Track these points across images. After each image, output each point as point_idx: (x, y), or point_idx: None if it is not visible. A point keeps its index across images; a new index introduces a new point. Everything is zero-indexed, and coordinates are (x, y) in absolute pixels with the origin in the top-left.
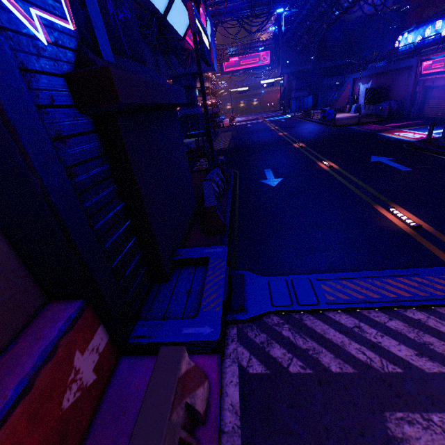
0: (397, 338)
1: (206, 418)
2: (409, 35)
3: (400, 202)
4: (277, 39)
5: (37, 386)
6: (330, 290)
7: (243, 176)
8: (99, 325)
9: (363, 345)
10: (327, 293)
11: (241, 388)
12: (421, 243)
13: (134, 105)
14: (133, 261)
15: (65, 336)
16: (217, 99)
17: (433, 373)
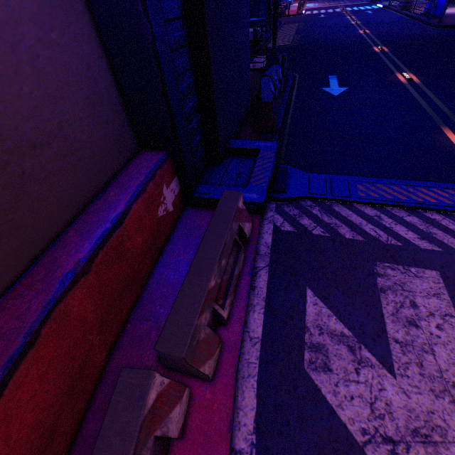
0: (408, 227)
1: (248, 244)
2: None
3: None
4: None
5: (148, 192)
6: (364, 189)
7: (303, 81)
8: (175, 175)
9: (377, 227)
10: (360, 191)
11: (274, 236)
12: None
13: None
14: (197, 137)
15: (159, 169)
16: None
17: (426, 249)
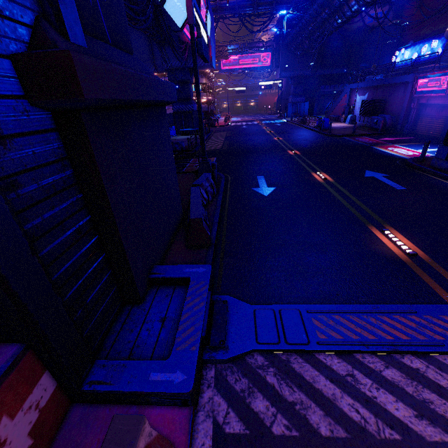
0: (394, 393)
1: None
2: (406, 51)
3: (394, 224)
4: (277, 42)
5: None
6: (322, 327)
7: (235, 181)
8: (43, 372)
9: (356, 400)
10: (319, 329)
11: None
12: (417, 274)
13: (106, 101)
14: (99, 284)
15: None
16: (214, 97)
17: (435, 443)
